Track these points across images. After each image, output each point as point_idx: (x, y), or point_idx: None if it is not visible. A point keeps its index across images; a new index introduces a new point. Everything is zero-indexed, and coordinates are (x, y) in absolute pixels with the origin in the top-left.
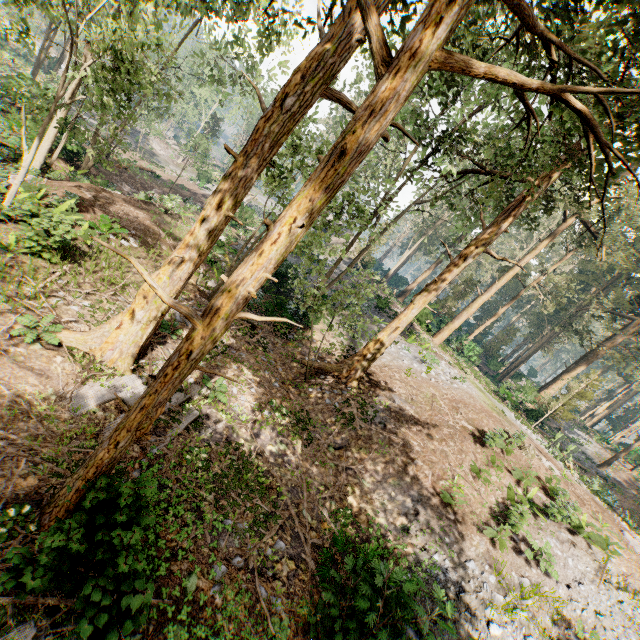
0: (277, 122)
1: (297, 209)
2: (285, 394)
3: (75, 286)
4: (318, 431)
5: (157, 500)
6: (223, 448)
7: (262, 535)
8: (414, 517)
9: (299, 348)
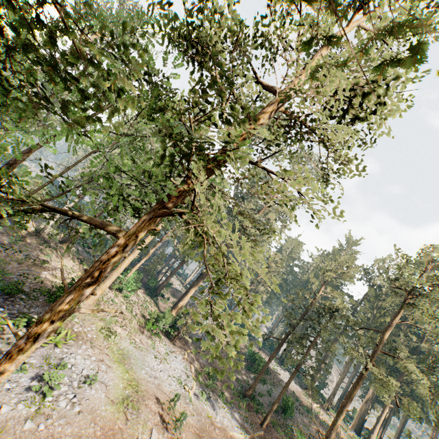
0: None
1: None
2: None
3: None
4: None
5: None
6: None
7: None
8: None
9: None
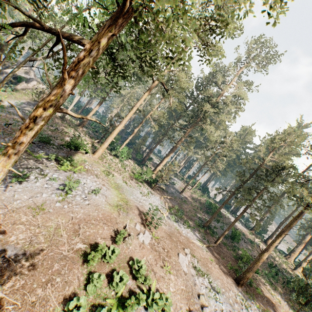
0: None
1: None
2: None
3: None
4: None
5: None
6: None
7: None
8: None
9: None
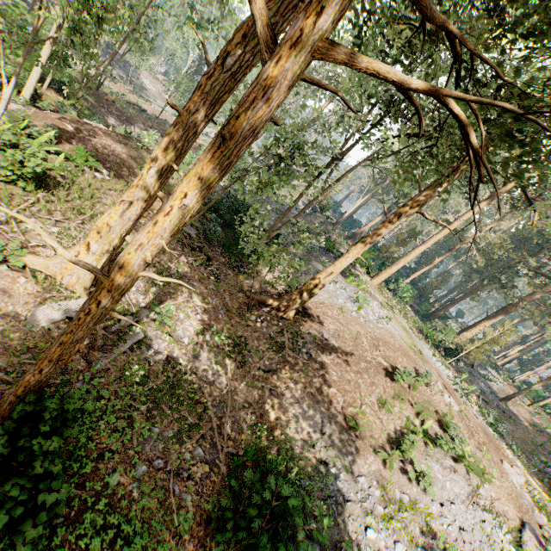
0: (218, 80)
1: (186, 187)
2: (228, 321)
3: (46, 214)
4: (252, 355)
5: (93, 409)
6: (162, 366)
7: (184, 442)
8: (321, 436)
9: (248, 280)
